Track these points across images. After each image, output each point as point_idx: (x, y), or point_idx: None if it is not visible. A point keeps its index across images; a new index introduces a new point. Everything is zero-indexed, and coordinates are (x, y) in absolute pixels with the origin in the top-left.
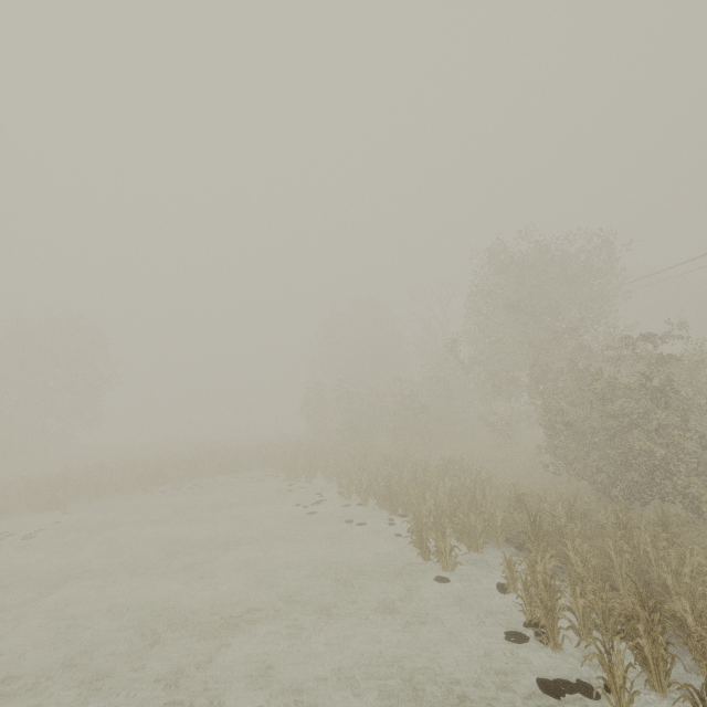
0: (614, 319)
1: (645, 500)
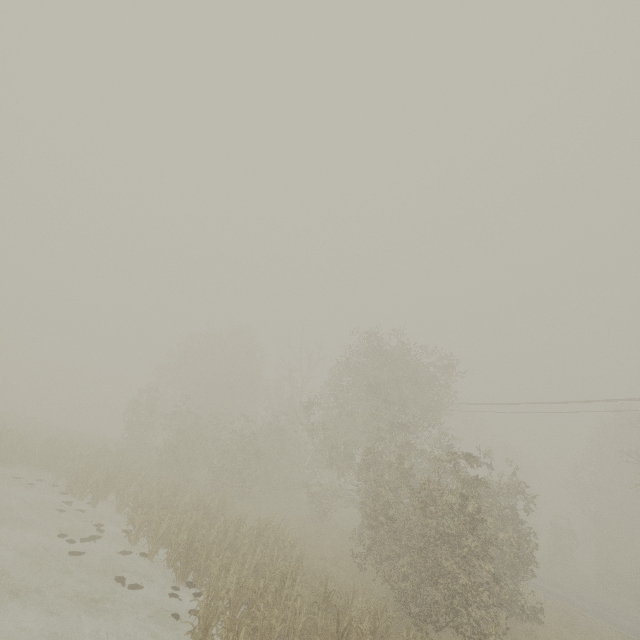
0: (444, 431)
1: (440, 625)
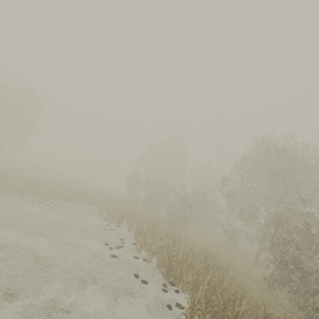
0: None
1: None
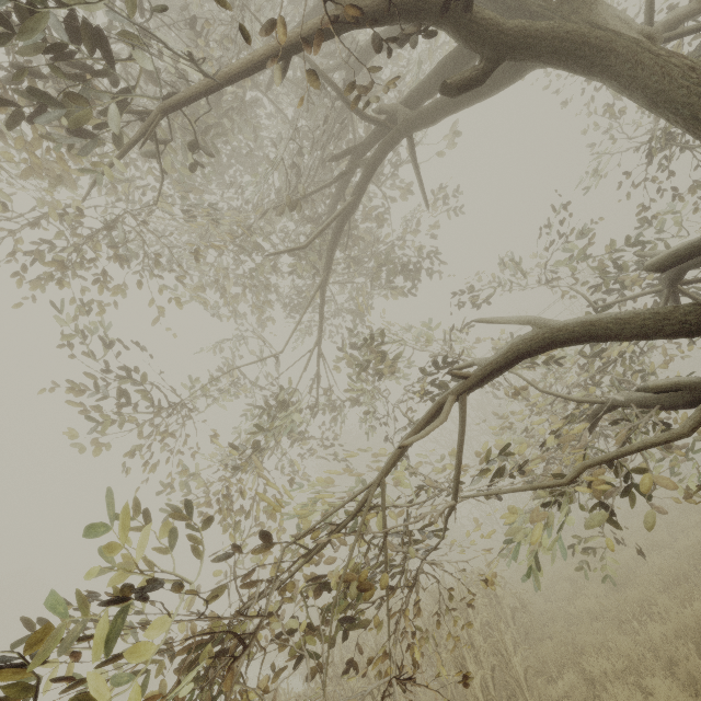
0: None
1: None
